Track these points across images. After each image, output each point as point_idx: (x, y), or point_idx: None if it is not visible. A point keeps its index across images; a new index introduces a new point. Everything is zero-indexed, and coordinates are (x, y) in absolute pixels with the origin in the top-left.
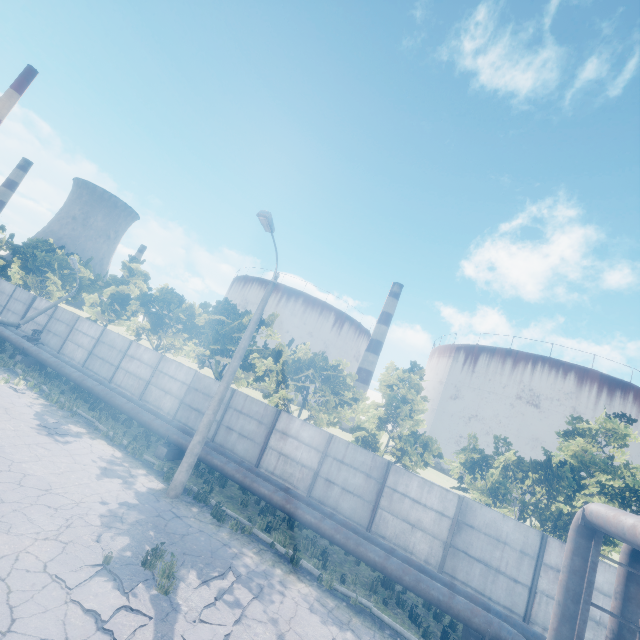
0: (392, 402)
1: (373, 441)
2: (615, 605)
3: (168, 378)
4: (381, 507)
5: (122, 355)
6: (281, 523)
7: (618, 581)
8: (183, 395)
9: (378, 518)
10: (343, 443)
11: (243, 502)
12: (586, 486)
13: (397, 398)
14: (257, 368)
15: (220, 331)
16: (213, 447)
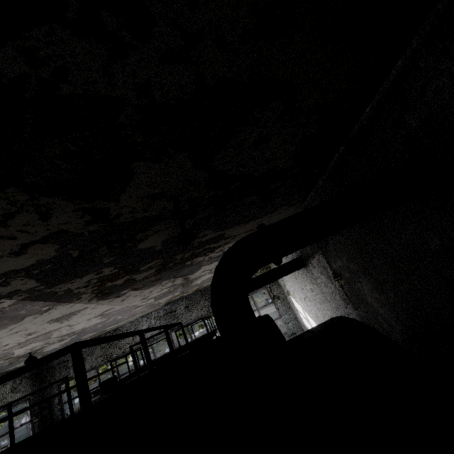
0: None
1: None
2: None
3: None
4: None
5: None
6: None
7: None
8: None
9: None
10: None
11: None
12: None
13: None
14: None
15: None
16: None
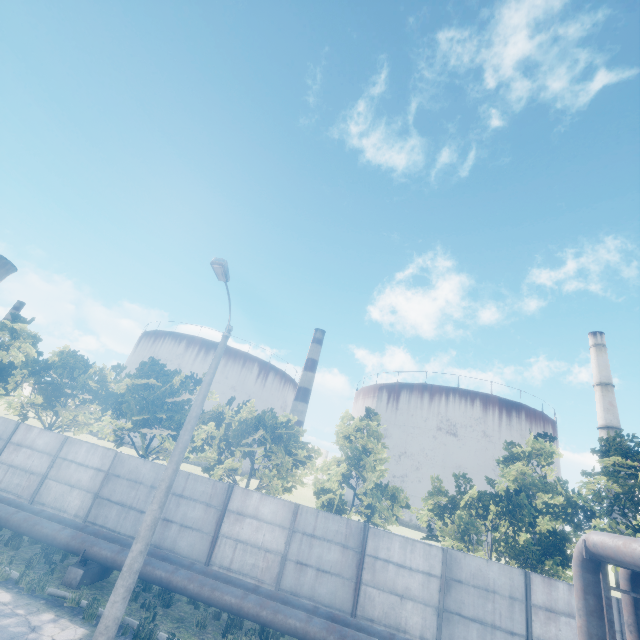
0: (355, 455)
1: (339, 503)
2: (632, 639)
3: (75, 466)
4: (364, 582)
5: (3, 444)
6: (254, 639)
7: (627, 611)
8: (98, 486)
9: (363, 597)
10: (312, 512)
11: (200, 622)
12: (533, 509)
13: (358, 449)
14: (195, 437)
15: (147, 397)
16: (150, 552)
